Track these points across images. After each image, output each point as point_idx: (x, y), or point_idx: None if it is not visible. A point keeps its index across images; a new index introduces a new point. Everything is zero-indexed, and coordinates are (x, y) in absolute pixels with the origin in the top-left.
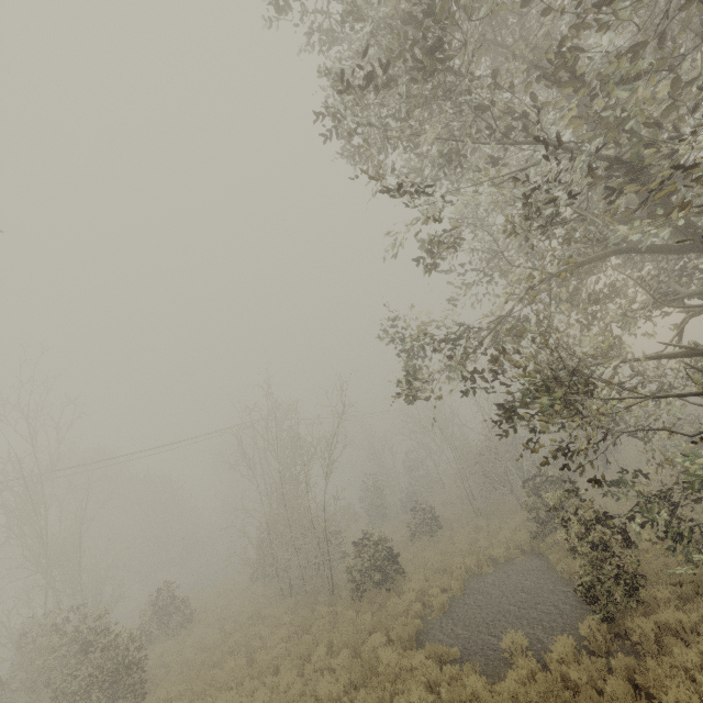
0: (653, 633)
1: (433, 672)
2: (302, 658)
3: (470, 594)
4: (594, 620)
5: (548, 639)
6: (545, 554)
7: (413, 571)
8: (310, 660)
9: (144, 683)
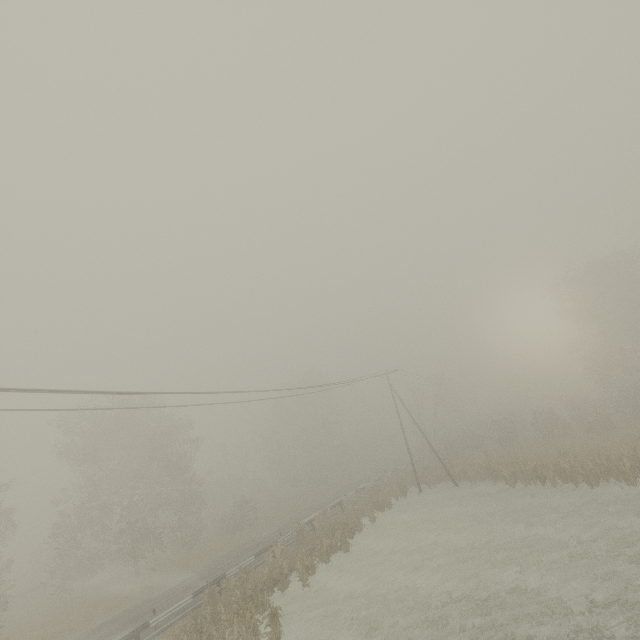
0: None
1: None
2: None
3: None
4: None
5: None
6: None
7: None
8: None
9: None
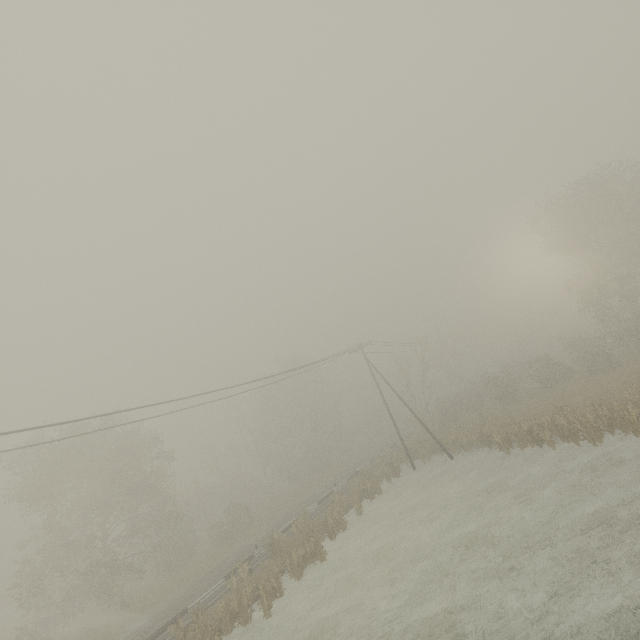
0: None
1: None
2: None
3: None
4: None
5: None
6: None
7: None
8: None
9: None
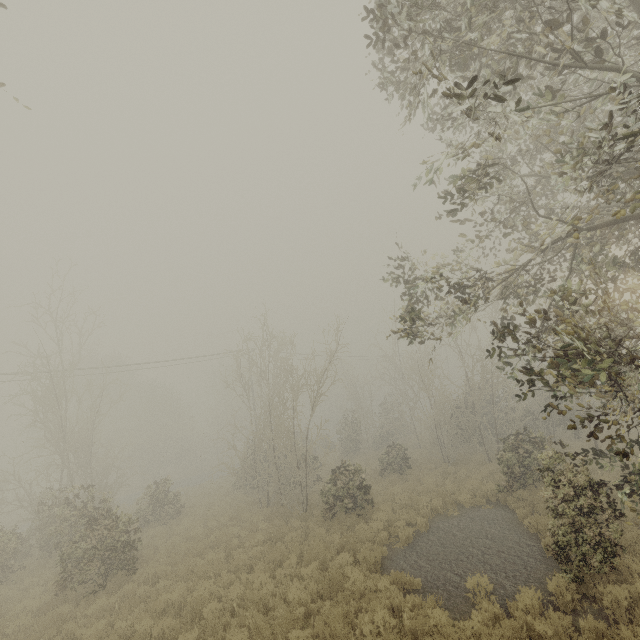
0: (625, 601)
1: (396, 598)
2: (275, 562)
3: (435, 532)
4: (564, 578)
5: (511, 587)
6: (511, 507)
7: (381, 502)
8: (281, 565)
9: (136, 559)
